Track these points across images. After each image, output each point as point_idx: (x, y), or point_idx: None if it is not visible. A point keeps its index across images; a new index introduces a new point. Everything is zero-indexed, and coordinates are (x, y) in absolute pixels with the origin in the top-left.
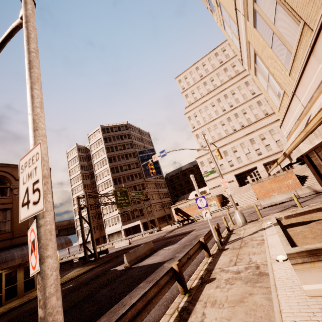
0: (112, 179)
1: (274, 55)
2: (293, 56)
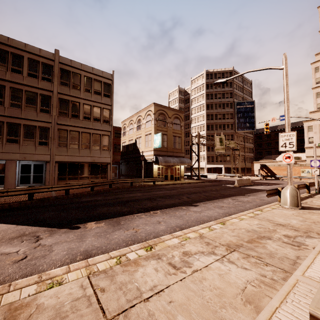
0: (206, 125)
1: None
2: None
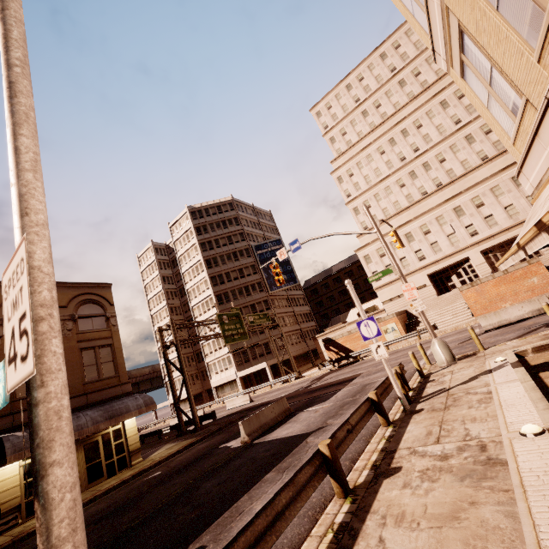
0: (214, 296)
1: (504, 23)
2: (548, 15)
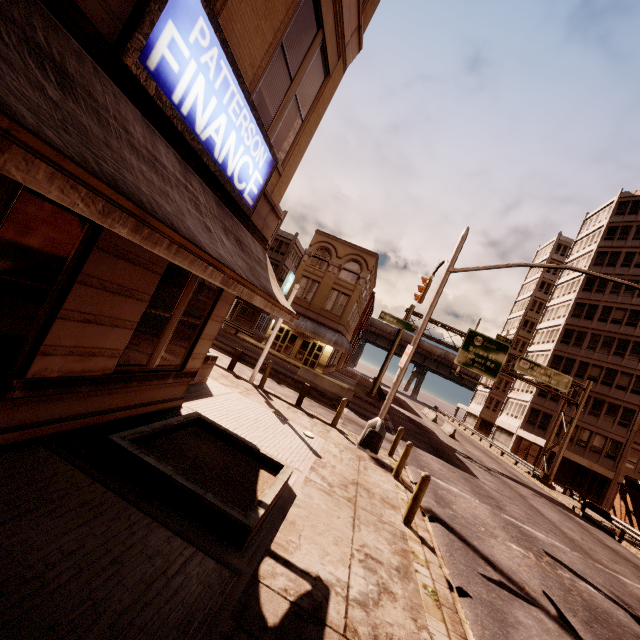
0: (562, 329)
1: None
2: None
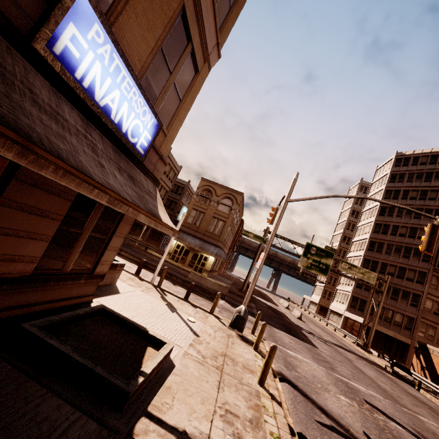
0: (368, 241)
1: None
2: None
